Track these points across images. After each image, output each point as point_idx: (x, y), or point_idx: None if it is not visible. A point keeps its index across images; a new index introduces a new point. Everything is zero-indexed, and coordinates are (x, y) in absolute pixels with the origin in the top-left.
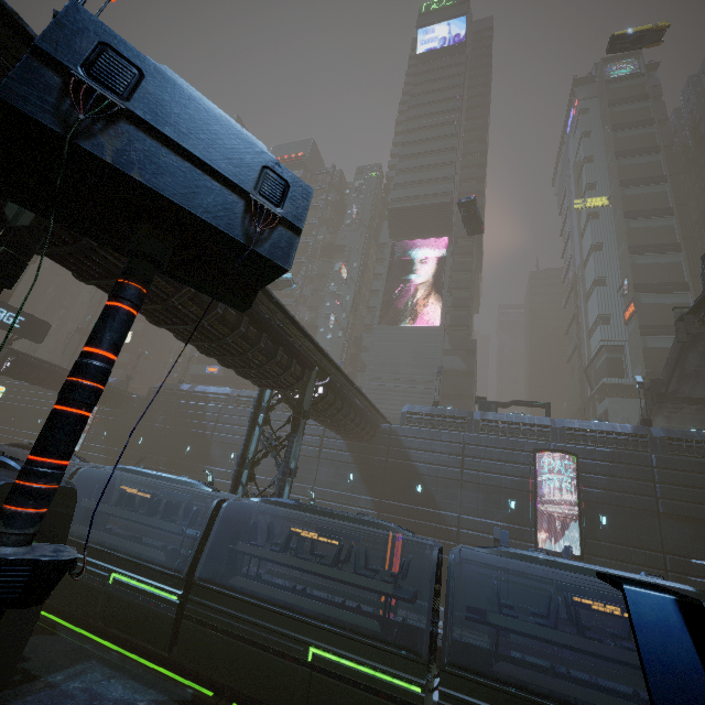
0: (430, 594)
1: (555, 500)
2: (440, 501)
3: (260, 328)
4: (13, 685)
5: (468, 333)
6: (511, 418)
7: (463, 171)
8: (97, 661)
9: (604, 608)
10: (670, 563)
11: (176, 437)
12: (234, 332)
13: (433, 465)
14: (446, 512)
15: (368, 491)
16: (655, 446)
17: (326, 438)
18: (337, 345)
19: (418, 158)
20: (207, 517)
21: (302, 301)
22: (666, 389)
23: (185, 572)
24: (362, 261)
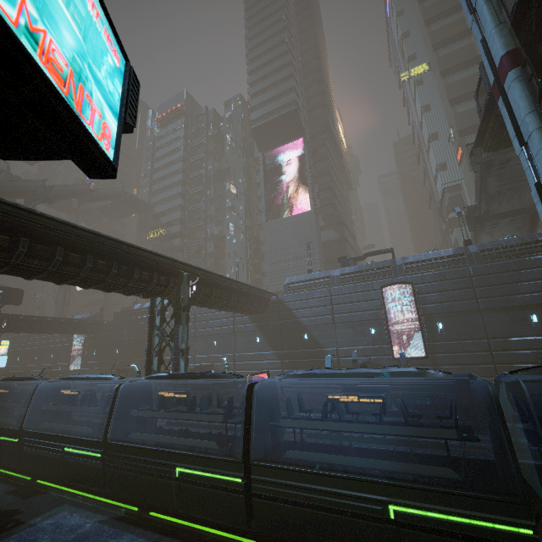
0: (242, 416)
1: (403, 320)
2: (322, 342)
3: (111, 260)
4: (6, 530)
5: (337, 208)
6: (362, 267)
7: (305, 79)
8: (68, 504)
9: (347, 399)
10: (493, 345)
11: (139, 343)
12: (83, 269)
13: (312, 317)
14: (327, 349)
15: (272, 348)
16: (472, 260)
17: (236, 318)
18: (241, 246)
19: (264, 80)
20: (111, 398)
21: (210, 220)
22: (480, 212)
23: (102, 437)
24: (246, 176)
